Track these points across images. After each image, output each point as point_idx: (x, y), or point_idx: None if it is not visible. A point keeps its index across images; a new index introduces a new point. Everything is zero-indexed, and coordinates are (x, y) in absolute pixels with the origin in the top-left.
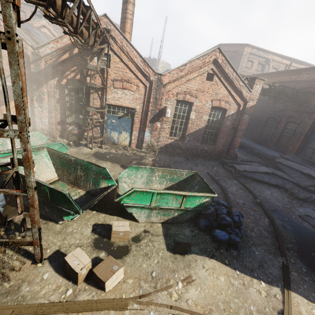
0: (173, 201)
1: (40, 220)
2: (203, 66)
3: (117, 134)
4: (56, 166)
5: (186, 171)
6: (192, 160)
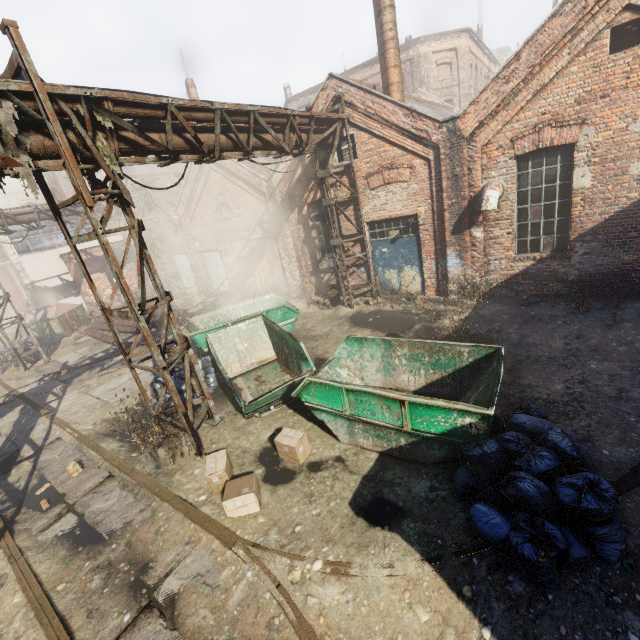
0: (384, 410)
1: (233, 410)
2: (582, 23)
3: (395, 273)
4: (271, 340)
5: (467, 345)
6: (599, 311)
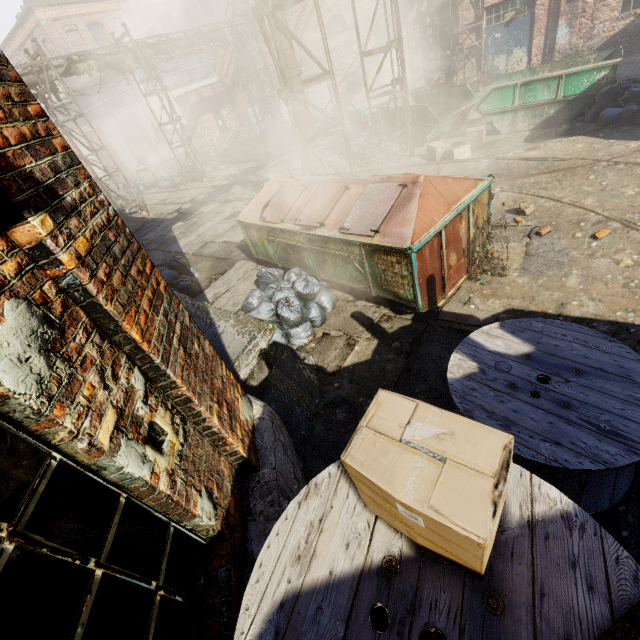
0: (545, 91)
1: None
2: None
3: (504, 58)
4: None
5: (594, 53)
6: None
